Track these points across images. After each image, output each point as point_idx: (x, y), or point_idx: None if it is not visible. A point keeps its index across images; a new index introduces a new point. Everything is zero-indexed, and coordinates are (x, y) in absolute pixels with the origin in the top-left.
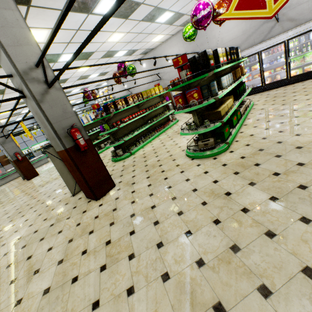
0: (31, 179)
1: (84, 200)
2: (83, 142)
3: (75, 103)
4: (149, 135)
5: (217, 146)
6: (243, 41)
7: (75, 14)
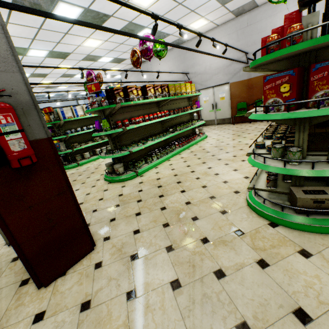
0: None
1: (19, 269)
2: (20, 145)
3: (80, 93)
4: (168, 150)
5: None
6: None
7: None
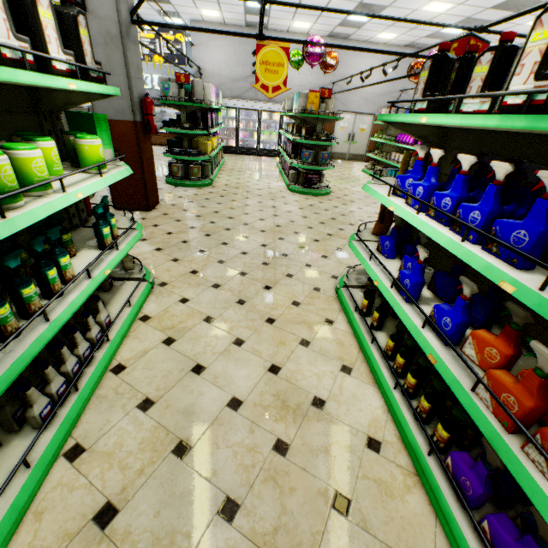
0: (153, 208)
1: None
2: None
3: None
4: None
5: None
6: None
7: None
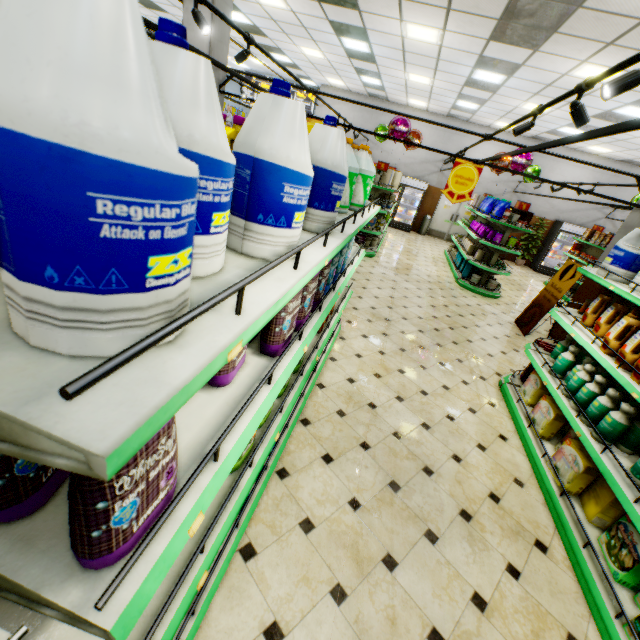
0: None
1: None
2: None
3: None
4: None
5: None
6: (569, 210)
7: (635, 98)
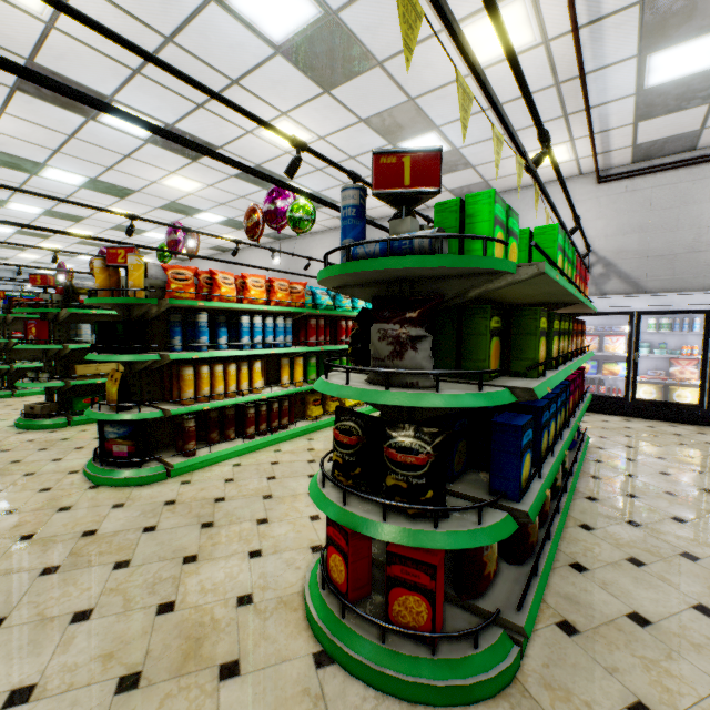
0: None
1: None
2: None
3: None
4: None
5: (54, 417)
6: None
7: (4, 168)
